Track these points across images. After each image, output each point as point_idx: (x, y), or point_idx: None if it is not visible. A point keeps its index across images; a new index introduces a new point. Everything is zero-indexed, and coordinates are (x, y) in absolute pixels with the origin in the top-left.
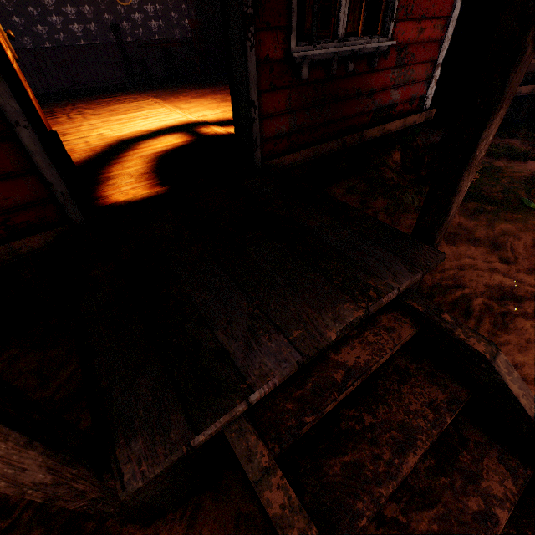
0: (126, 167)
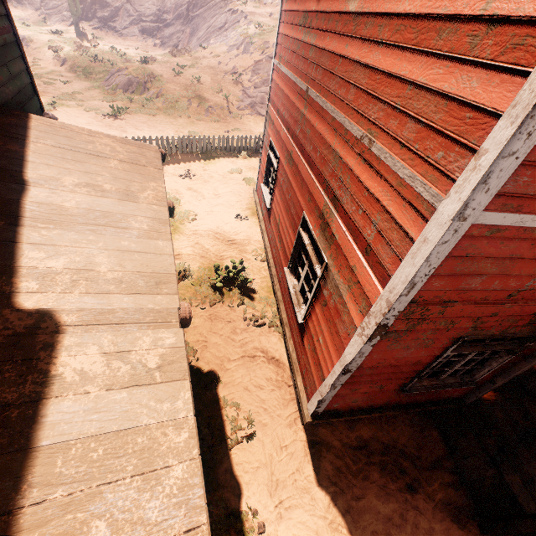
0: None
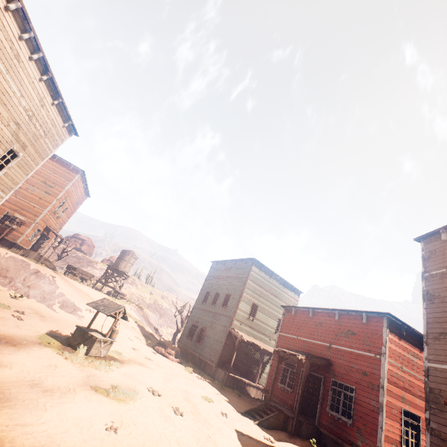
0: (312, 419)
